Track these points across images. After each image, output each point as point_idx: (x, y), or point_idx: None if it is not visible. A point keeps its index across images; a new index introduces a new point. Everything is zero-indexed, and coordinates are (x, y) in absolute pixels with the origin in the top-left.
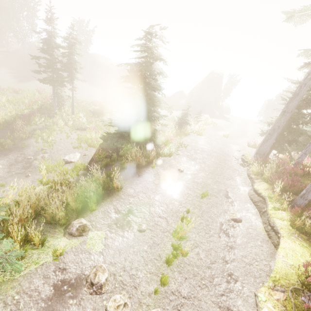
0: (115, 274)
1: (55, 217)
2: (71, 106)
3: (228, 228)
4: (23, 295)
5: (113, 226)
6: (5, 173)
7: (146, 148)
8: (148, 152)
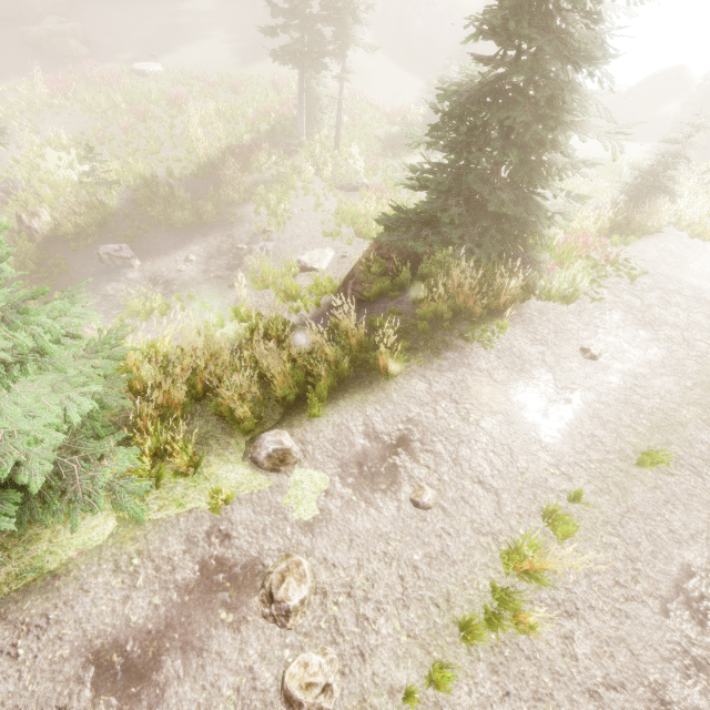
0: (327, 593)
1: (233, 412)
2: (335, 126)
3: (709, 596)
4: (146, 562)
5: (353, 468)
6: (200, 273)
7: (497, 268)
8: (498, 280)
